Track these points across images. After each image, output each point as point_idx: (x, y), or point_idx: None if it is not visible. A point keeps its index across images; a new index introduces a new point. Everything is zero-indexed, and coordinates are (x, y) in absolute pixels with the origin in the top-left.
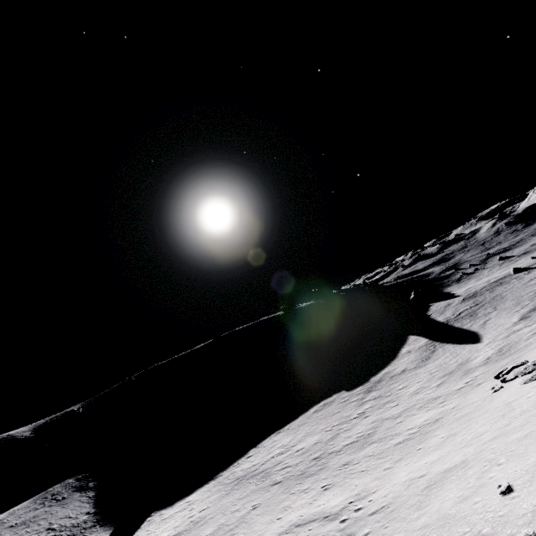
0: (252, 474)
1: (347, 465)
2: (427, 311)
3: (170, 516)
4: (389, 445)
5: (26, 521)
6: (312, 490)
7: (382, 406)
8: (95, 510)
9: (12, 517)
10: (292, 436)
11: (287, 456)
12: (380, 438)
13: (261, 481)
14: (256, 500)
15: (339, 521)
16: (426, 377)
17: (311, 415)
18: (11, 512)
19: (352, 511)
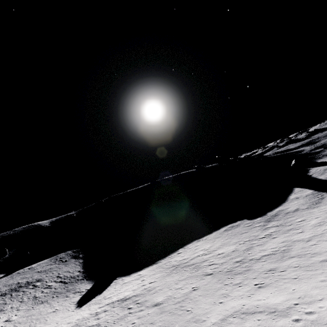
0: (185, 265)
1: (274, 271)
2: (307, 172)
3: (128, 281)
4: (313, 261)
5: (46, 270)
6: (245, 285)
7: (286, 232)
8: (83, 270)
9: (39, 266)
10: (211, 244)
11: (211, 257)
12: (299, 254)
13: (194, 271)
14: (194, 284)
15: (291, 319)
16: (323, 215)
17: (223, 232)
18: (38, 264)
19: (302, 312)
